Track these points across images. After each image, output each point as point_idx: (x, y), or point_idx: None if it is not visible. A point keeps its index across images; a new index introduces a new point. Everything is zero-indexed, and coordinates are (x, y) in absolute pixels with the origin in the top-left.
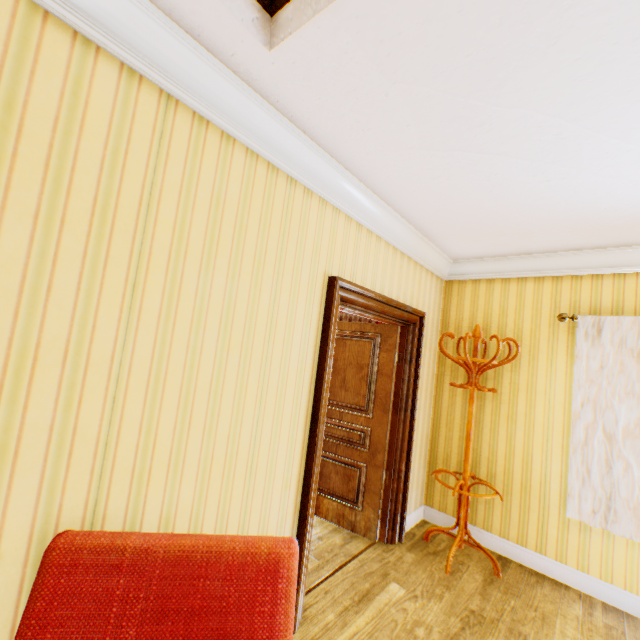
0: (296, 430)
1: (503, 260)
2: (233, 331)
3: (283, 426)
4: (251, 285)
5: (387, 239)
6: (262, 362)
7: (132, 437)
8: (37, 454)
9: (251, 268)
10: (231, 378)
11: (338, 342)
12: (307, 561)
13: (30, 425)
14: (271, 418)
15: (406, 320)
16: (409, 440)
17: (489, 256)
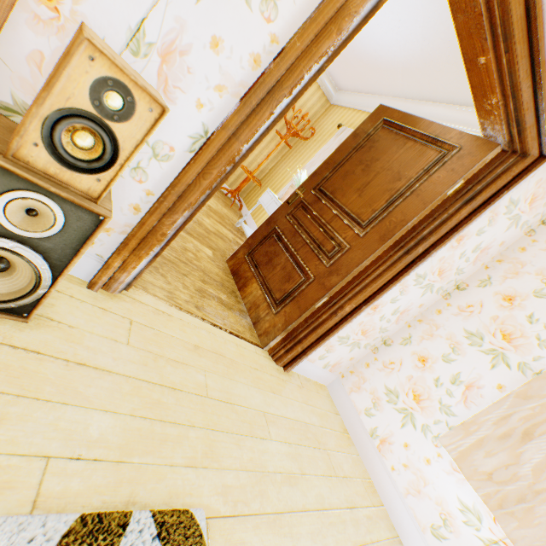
0: None
1: (351, 95)
2: None
3: None
4: None
5: None
6: None
7: None
8: None
9: None
10: None
11: None
12: None
13: None
14: None
15: None
16: None
17: (349, 91)
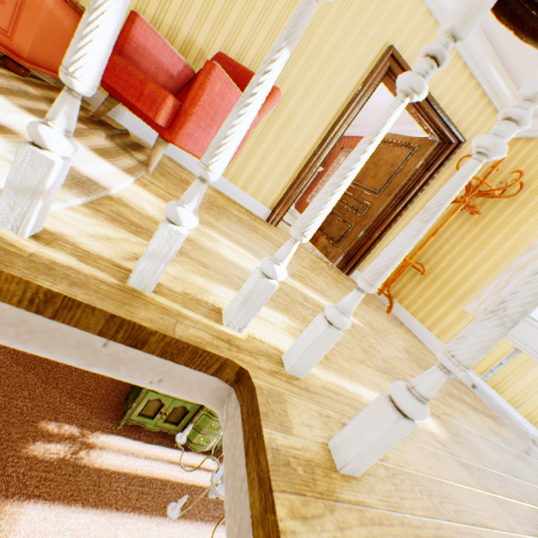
0: (318, 127)
1: None
2: (313, 38)
3: (313, 117)
4: (334, 18)
5: (459, 50)
6: (319, 69)
7: (253, 54)
8: (227, 32)
9: (339, 7)
10: (300, 64)
11: (389, 148)
12: (289, 202)
13: (229, 19)
14: (309, 106)
15: (442, 133)
16: (391, 222)
17: None
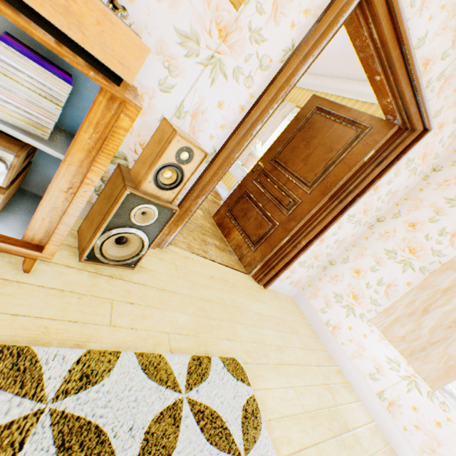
0: None
1: None
2: None
3: None
4: None
5: None
6: None
7: None
8: None
9: None
10: None
11: None
12: None
13: None
14: None
15: None
16: None
17: None
